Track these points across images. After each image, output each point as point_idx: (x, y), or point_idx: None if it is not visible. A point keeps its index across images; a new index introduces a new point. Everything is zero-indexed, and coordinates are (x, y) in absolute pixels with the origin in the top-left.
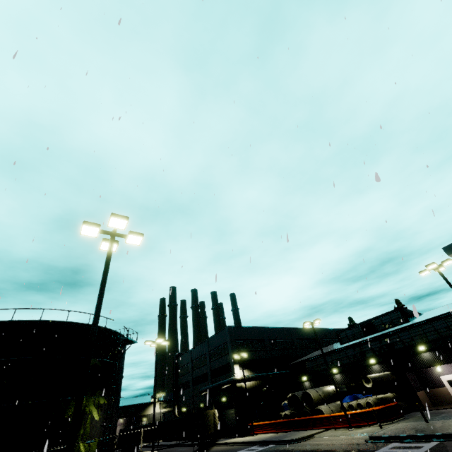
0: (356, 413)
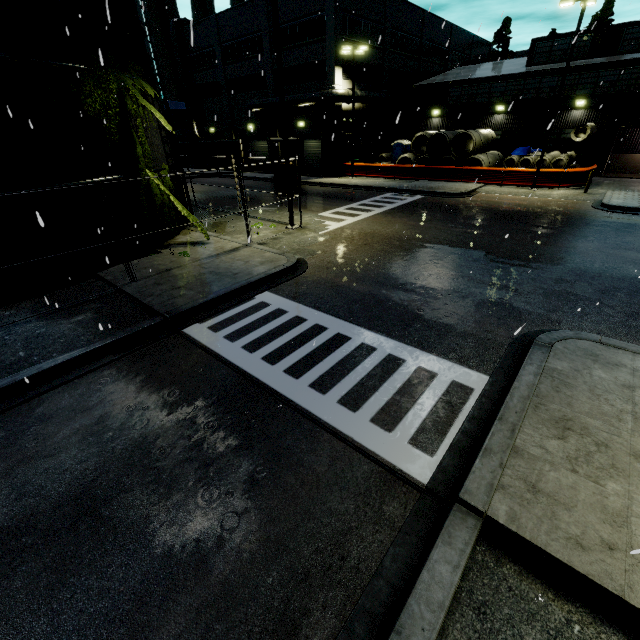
0: (551, 172)
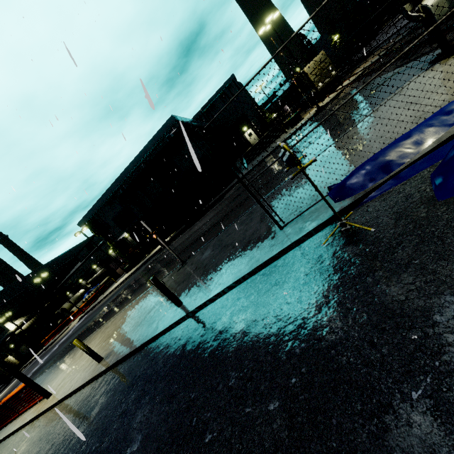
0: (84, 305)
